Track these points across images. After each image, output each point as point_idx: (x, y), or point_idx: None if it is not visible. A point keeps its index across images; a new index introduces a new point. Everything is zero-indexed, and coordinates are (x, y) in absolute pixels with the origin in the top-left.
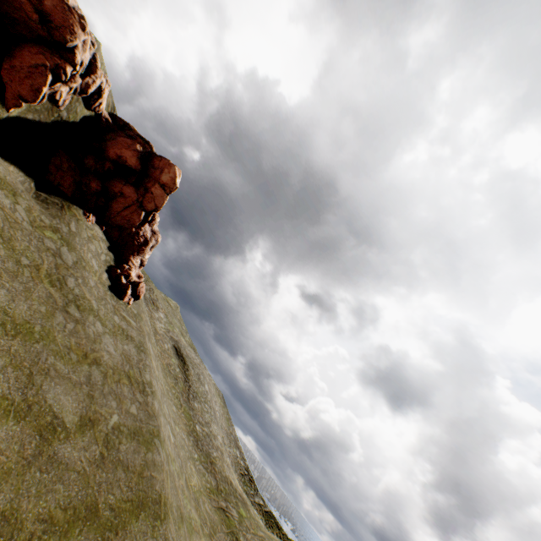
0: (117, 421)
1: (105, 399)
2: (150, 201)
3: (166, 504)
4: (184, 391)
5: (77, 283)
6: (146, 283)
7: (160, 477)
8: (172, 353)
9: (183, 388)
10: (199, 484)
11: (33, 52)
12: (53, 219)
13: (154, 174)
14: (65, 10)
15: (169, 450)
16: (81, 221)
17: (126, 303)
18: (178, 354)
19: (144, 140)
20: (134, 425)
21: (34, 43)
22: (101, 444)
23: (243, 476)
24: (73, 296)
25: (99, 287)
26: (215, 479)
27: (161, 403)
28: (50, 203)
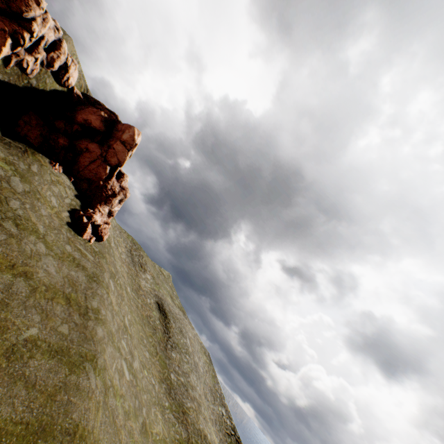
0: (35, 334)
1: (25, 310)
2: (112, 156)
3: (83, 438)
4: (162, 341)
5: (23, 207)
6: (136, 250)
7: (82, 404)
8: (153, 307)
9: (161, 338)
10: (164, 433)
11: None
12: (11, 156)
13: (117, 135)
14: None
15: (113, 383)
16: (46, 166)
17: (86, 240)
18: (160, 309)
19: (111, 112)
20: (60, 344)
21: None
22: (1, 353)
23: (230, 436)
24: (13, 214)
25: (53, 219)
26: (186, 431)
27: (113, 335)
28: (13, 146)
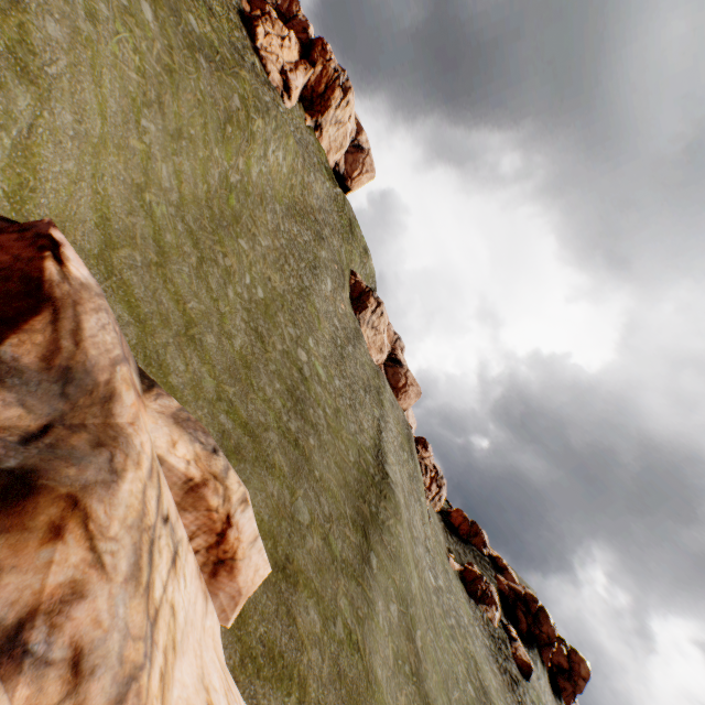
0: None
1: None
2: (577, 689)
3: None
4: None
5: None
6: None
7: None
8: None
9: None
10: None
11: (546, 651)
12: None
13: (574, 667)
14: (552, 628)
15: None
16: None
17: None
18: None
19: (561, 638)
20: None
21: (544, 645)
22: None
23: None
24: None
25: None
26: None
27: None
28: None
